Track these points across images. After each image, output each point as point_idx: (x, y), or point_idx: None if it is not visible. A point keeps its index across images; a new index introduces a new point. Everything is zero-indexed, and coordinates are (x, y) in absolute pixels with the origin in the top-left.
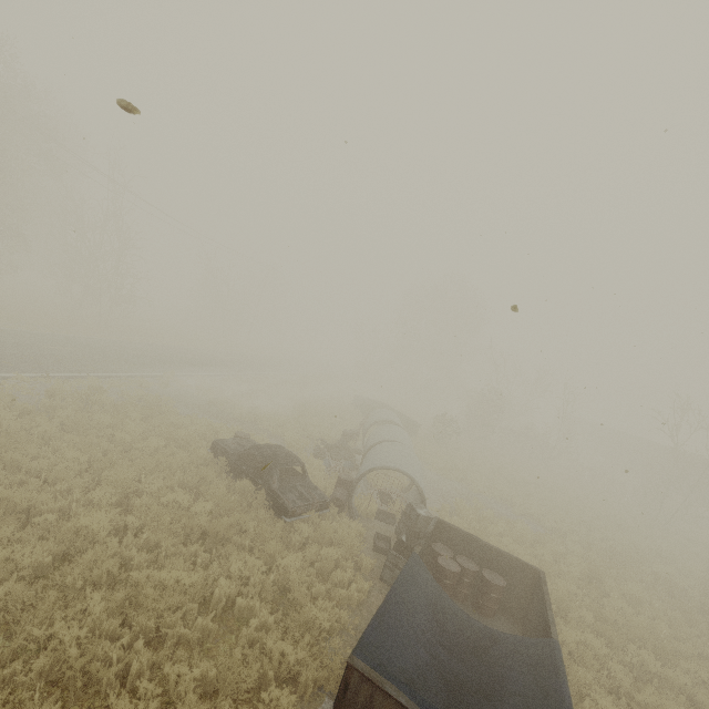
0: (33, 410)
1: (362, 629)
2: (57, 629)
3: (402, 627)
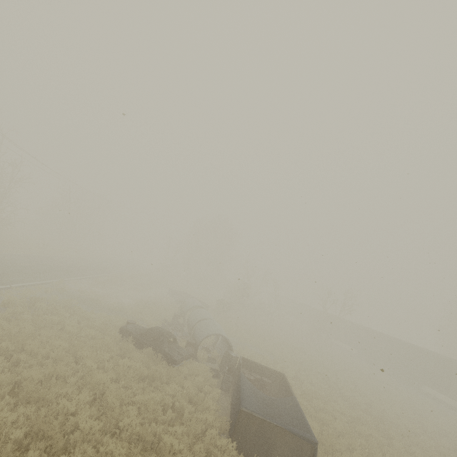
0: (10, 317)
1: (222, 409)
2: (128, 421)
3: (248, 399)
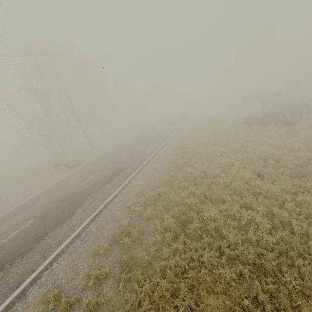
0: (198, 136)
1: None
2: (297, 147)
3: None
